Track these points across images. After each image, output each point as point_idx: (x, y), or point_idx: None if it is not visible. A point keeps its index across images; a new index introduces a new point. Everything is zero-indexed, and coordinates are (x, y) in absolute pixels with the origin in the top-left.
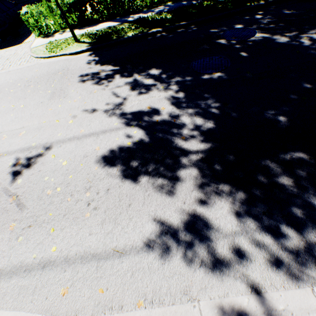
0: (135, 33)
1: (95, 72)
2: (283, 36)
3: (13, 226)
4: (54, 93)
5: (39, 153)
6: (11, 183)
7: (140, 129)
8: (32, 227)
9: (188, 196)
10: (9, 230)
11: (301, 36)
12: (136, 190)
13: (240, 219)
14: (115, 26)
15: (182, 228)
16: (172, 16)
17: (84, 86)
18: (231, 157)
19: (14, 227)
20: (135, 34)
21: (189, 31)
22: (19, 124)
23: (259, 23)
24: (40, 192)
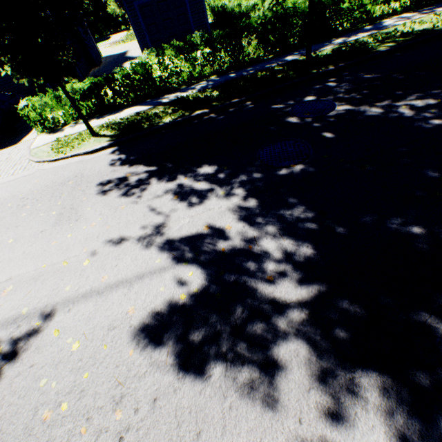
0: (173, 118)
1: (121, 176)
2: (372, 106)
3: None
4: (61, 214)
5: (33, 327)
6: None
7: (198, 267)
8: None
9: (303, 403)
10: None
11: (398, 105)
12: (205, 397)
13: None
14: (145, 111)
15: None
16: (220, 93)
17: (106, 200)
18: (359, 309)
19: None
20: (173, 120)
21: (245, 109)
22: (3, 273)
23: (335, 92)
24: (29, 417)
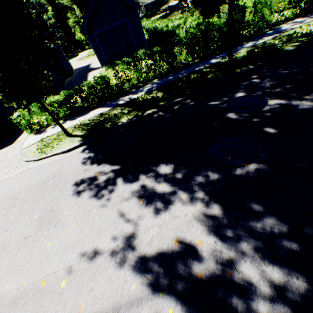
0: (129, 118)
1: (91, 176)
2: (302, 99)
3: None
4: (42, 217)
5: None
6: None
7: (177, 301)
8: None
9: None
10: None
11: None
12: None
13: None
14: (107, 112)
15: None
16: (163, 94)
17: (80, 202)
18: None
19: None
20: (130, 119)
21: (186, 107)
22: None
23: (262, 88)
24: None
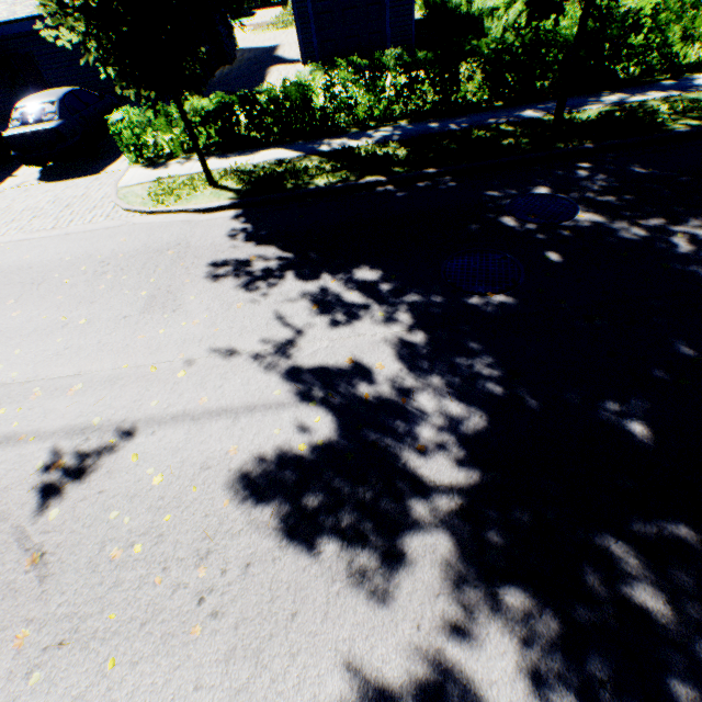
0: (331, 181)
1: (242, 258)
2: (633, 224)
3: (23, 638)
4: (154, 297)
5: (106, 444)
6: (34, 516)
7: (329, 413)
8: (66, 648)
9: (427, 608)
10: (13, 648)
11: (672, 230)
12: (310, 575)
13: (546, 693)
14: (292, 160)
15: (412, 700)
16: (408, 153)
17: (218, 290)
18: (527, 513)
19: (25, 642)
20: (331, 184)
21: (441, 188)
22: (70, 364)
23: (584, 188)
24: (95, 551)
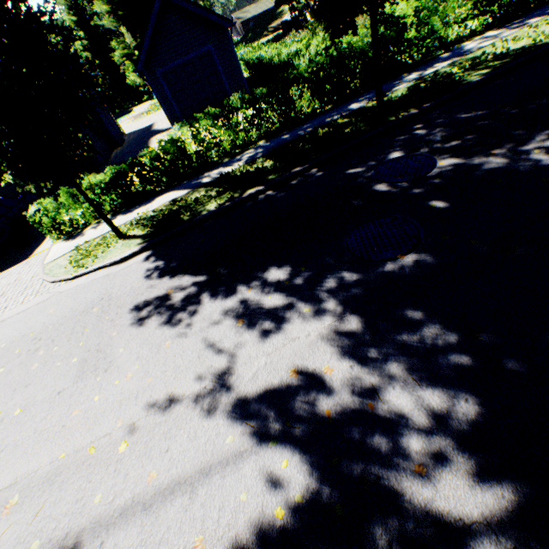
0: (220, 203)
1: (160, 294)
2: (489, 155)
3: None
4: (85, 361)
5: None
6: None
7: (294, 450)
8: None
9: None
10: None
11: (526, 149)
12: None
13: None
14: (183, 197)
15: None
16: (274, 162)
17: (144, 333)
18: None
19: None
20: (220, 205)
21: (311, 179)
22: (5, 470)
23: (429, 142)
24: None
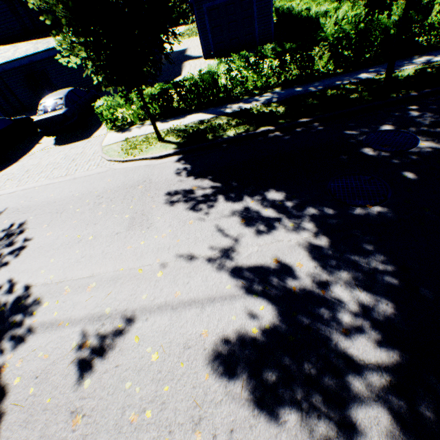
0: (237, 132)
1: (187, 188)
2: None
3: None
4: (133, 218)
5: (116, 328)
6: (73, 384)
7: (268, 302)
8: None
9: None
10: None
11: None
12: None
13: None
14: (208, 120)
15: None
16: (286, 109)
17: (175, 211)
18: None
19: None
20: (238, 134)
21: (313, 131)
22: (86, 268)
23: (418, 124)
24: (118, 415)
